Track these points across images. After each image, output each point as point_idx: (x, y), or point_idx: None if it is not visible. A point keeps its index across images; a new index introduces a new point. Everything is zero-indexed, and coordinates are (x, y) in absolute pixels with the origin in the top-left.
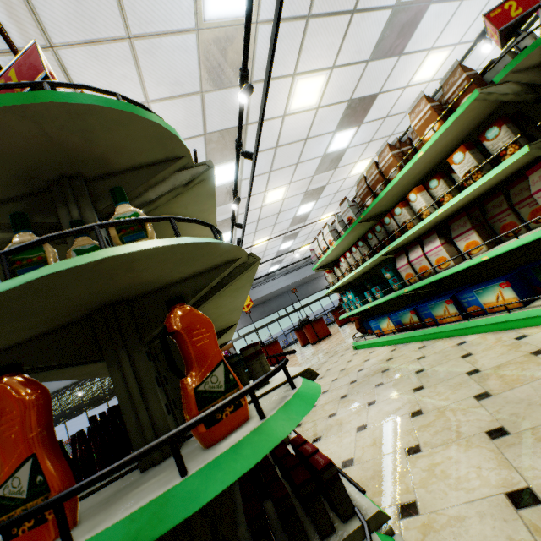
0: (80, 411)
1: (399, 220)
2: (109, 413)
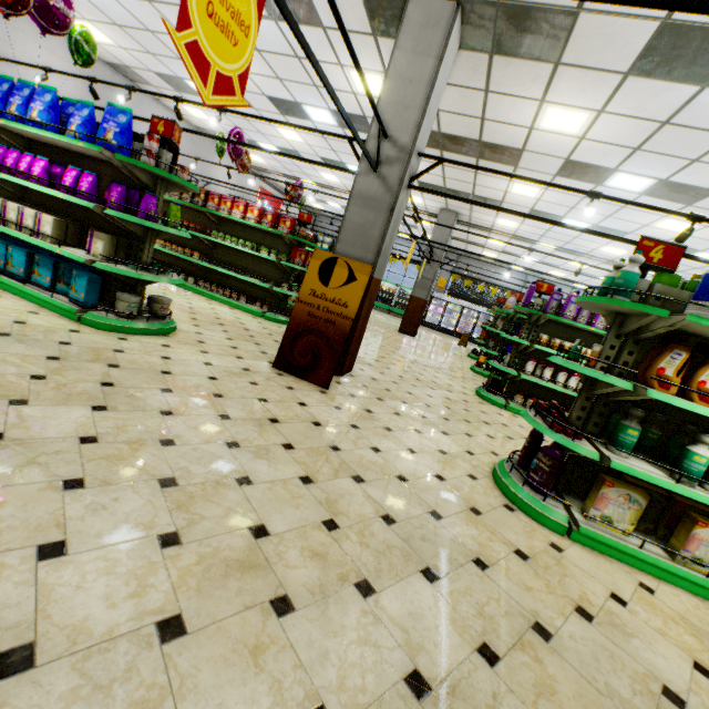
0: None
1: None
2: None
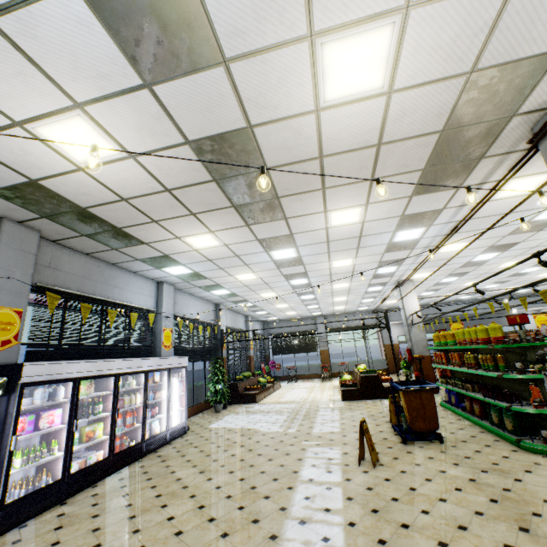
0: (292, 351)
1: None
2: (494, 388)
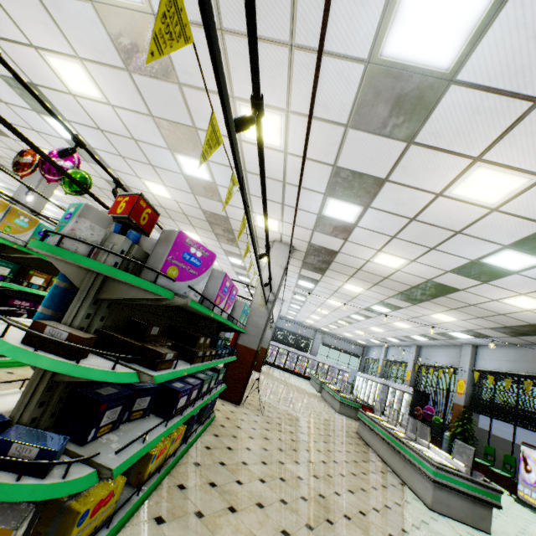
0: None
1: None
2: None
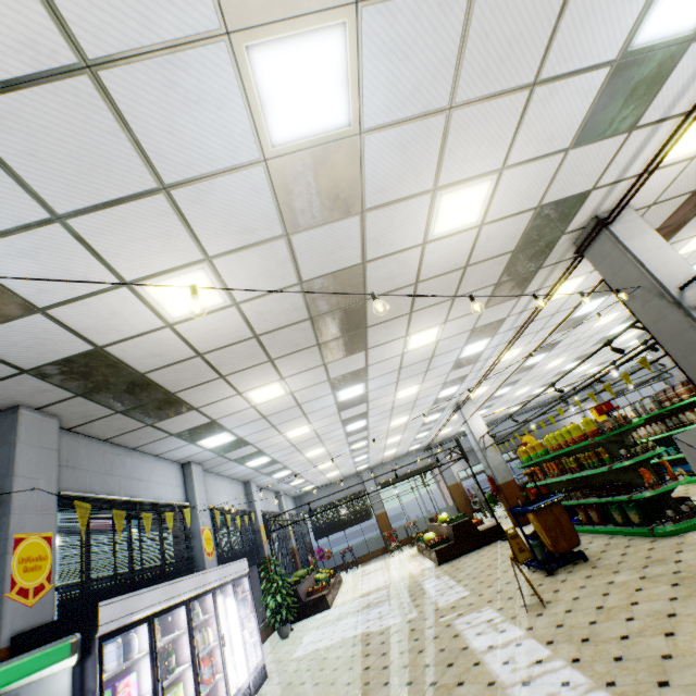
0: (340, 527)
1: (688, 418)
2: (606, 485)
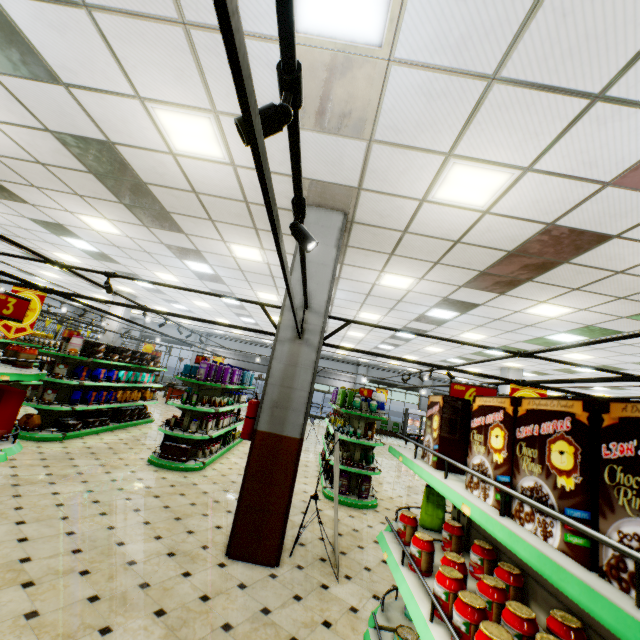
0: None
1: None
2: None
